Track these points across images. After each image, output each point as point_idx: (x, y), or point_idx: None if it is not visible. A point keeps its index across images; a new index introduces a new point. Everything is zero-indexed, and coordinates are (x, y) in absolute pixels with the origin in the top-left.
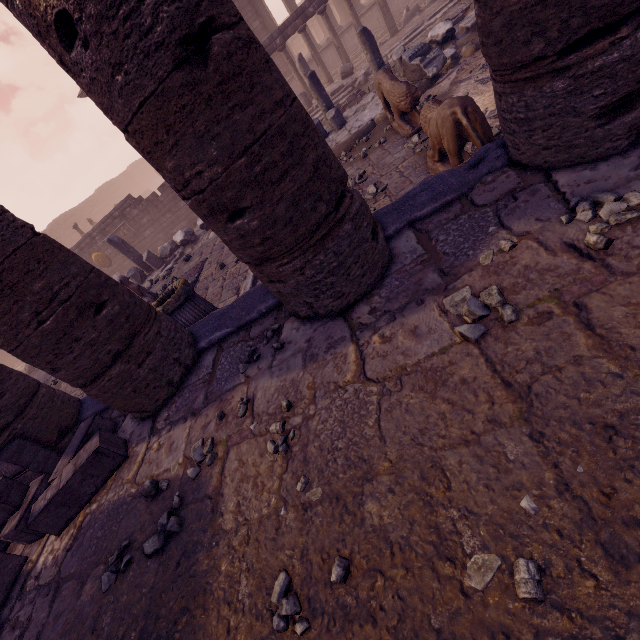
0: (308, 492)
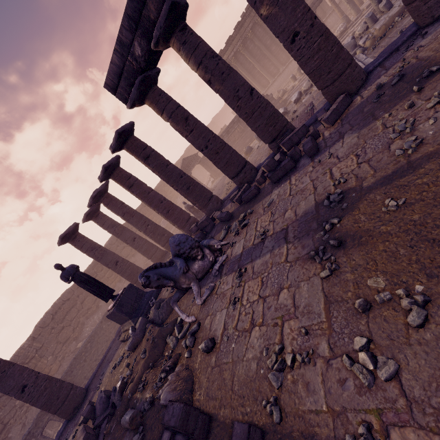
0: None
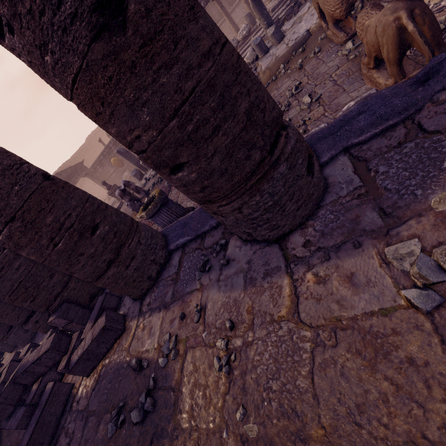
0: (245, 425)
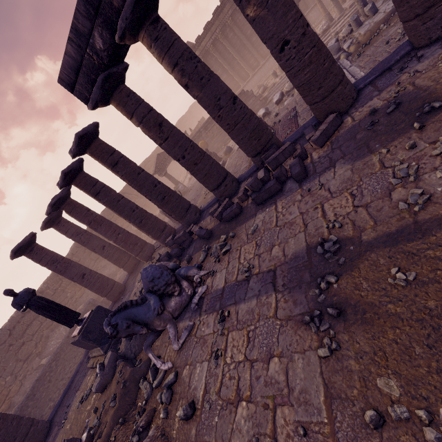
0: None
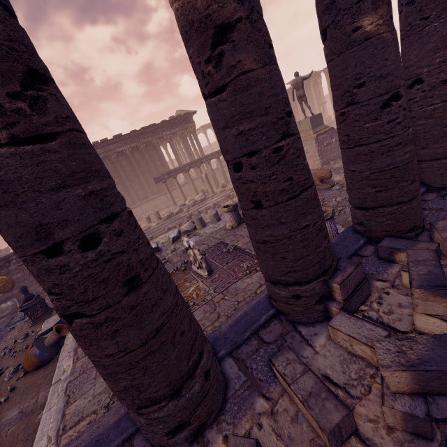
0: None
